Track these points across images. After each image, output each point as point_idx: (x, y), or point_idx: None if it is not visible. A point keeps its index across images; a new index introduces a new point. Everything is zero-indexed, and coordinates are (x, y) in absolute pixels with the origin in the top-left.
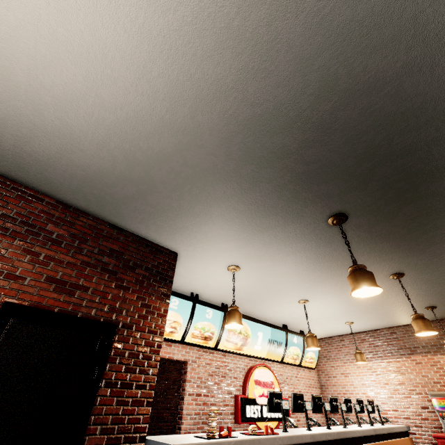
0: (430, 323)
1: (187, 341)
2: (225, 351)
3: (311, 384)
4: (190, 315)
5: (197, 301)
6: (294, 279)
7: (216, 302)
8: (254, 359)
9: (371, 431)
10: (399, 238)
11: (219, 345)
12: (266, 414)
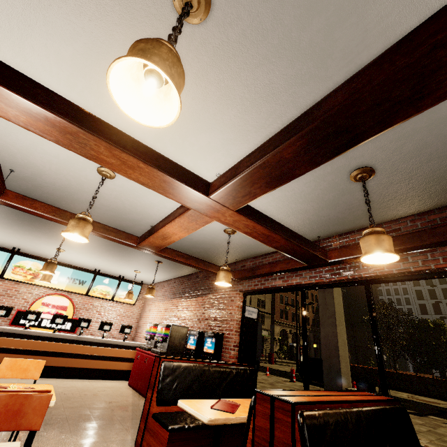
0: (48, 266)
1: None
2: (14, 280)
3: (128, 315)
4: None
5: None
6: (12, 231)
7: (10, 246)
8: (56, 290)
9: (73, 337)
10: None
11: (5, 275)
12: (46, 324)
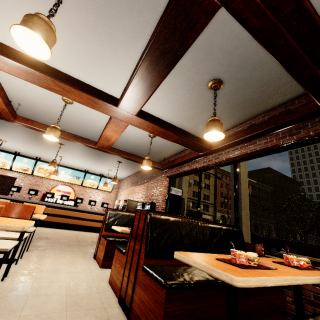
0: (52, 163)
1: (14, 170)
2: (39, 176)
3: (108, 198)
4: (12, 160)
5: (18, 155)
6: (32, 145)
7: (35, 156)
8: (63, 182)
9: (73, 207)
10: (19, 127)
11: (34, 173)
12: (59, 202)
